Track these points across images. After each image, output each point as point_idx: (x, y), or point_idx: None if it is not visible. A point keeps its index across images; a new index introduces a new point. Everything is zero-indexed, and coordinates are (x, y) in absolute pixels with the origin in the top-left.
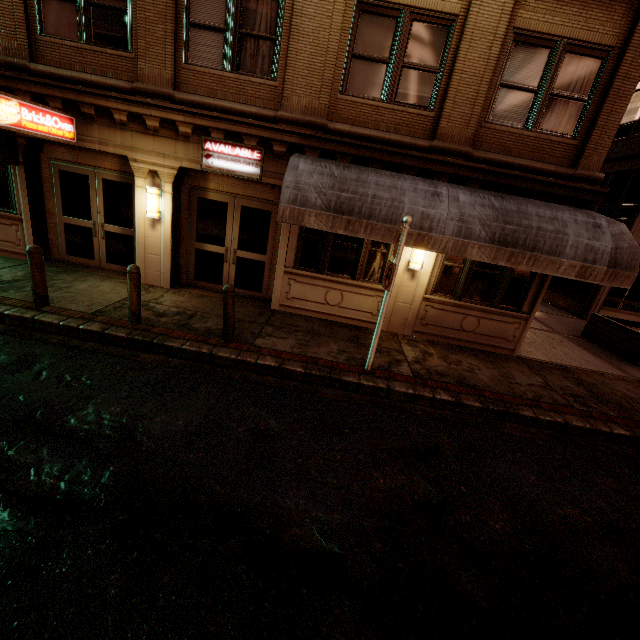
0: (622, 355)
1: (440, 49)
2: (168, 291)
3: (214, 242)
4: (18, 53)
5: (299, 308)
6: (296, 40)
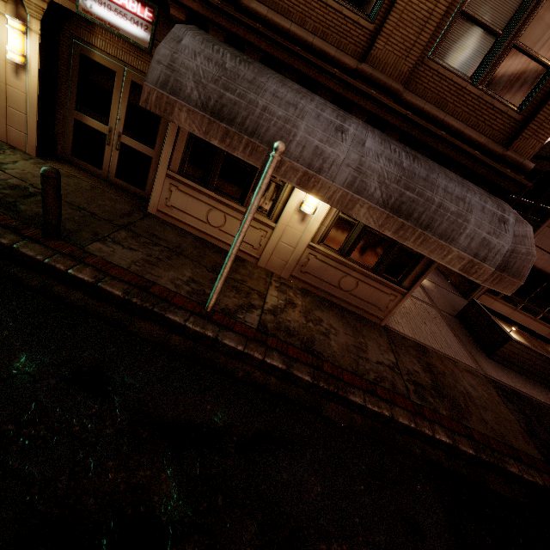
0: (482, 345)
1: None
2: (30, 159)
3: (96, 117)
4: None
5: (178, 219)
6: None
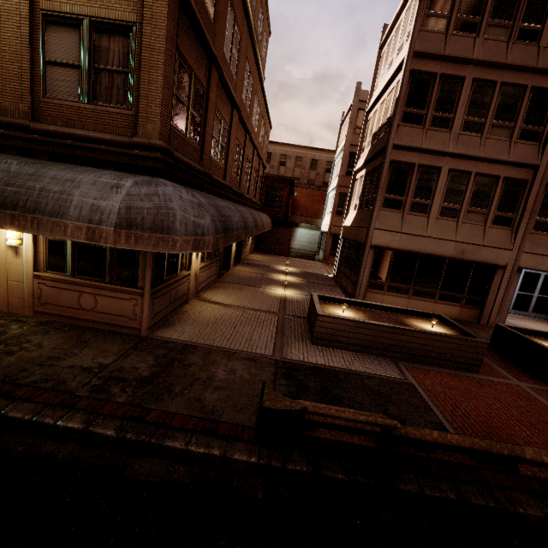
0: (311, 333)
1: None
2: None
3: None
4: None
5: None
6: None
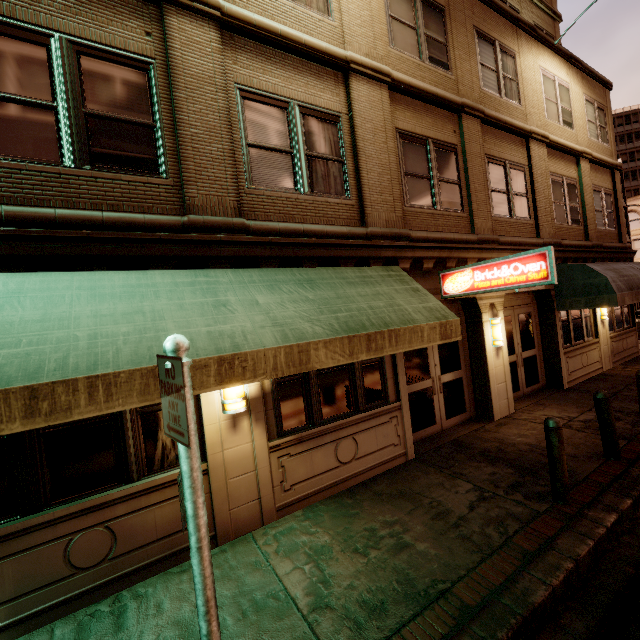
0: None
1: (576, 195)
2: (525, 413)
3: (509, 353)
4: (394, 224)
5: (574, 379)
6: (537, 196)
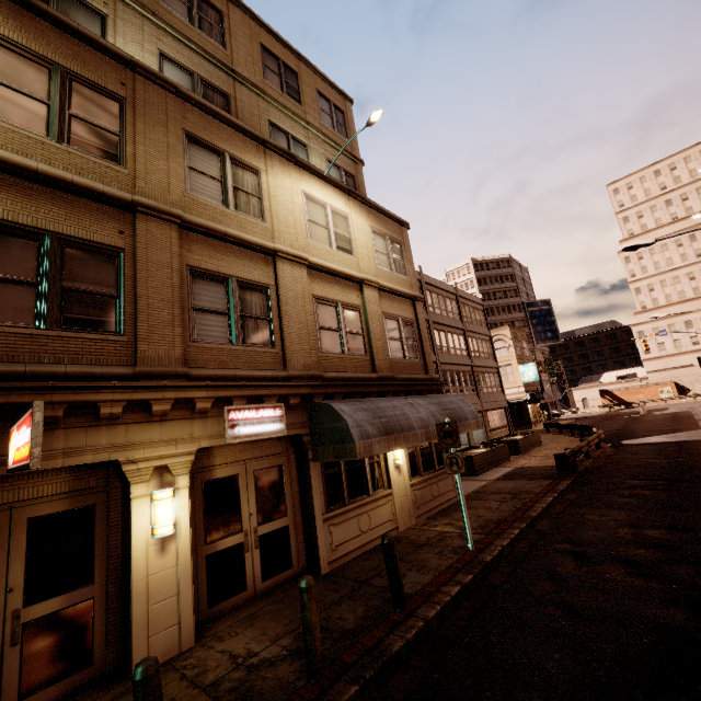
0: (466, 474)
1: (359, 322)
2: (206, 646)
3: (229, 532)
4: None
5: (344, 555)
6: (286, 320)
